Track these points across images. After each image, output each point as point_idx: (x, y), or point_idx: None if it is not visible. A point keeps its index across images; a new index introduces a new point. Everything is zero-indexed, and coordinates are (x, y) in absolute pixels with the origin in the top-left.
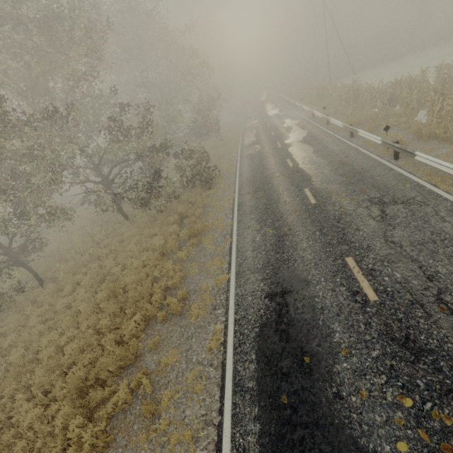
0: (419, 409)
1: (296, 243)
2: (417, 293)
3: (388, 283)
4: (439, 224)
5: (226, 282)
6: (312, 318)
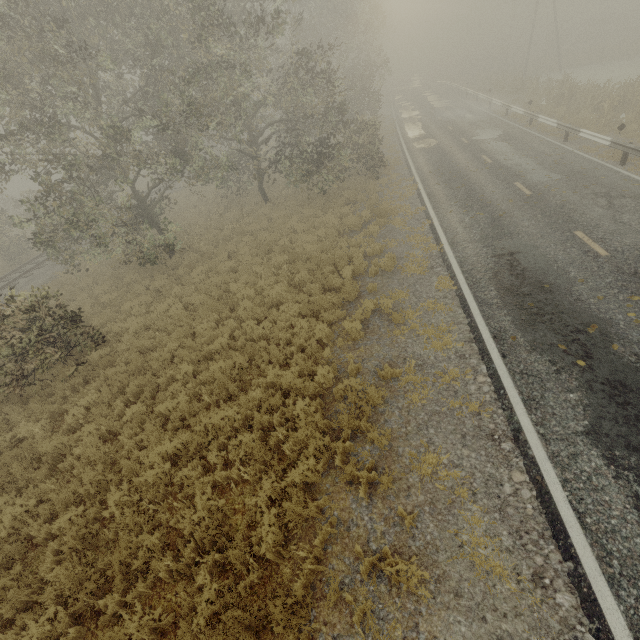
0: None
1: (517, 223)
2: None
3: (618, 246)
4: None
5: (438, 251)
6: (546, 266)
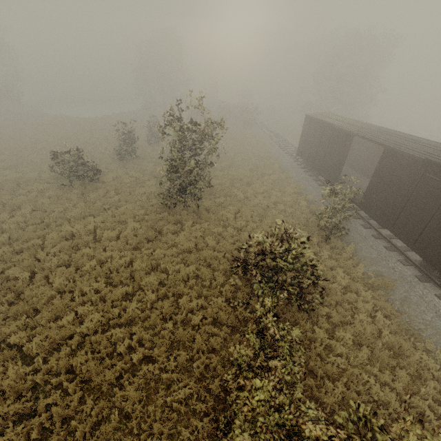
0: None
1: None
2: None
3: None
4: None
5: None
6: None
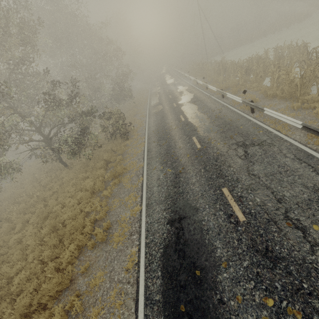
0: (278, 307)
1: (188, 179)
2: (271, 213)
3: (251, 206)
4: (282, 159)
5: (139, 212)
6: (201, 238)
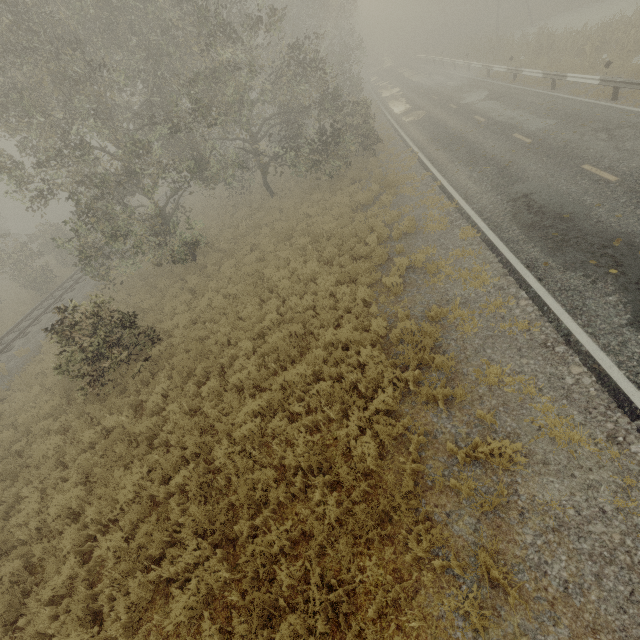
0: None
1: (524, 169)
2: None
3: (626, 170)
4: None
5: (454, 207)
6: (562, 199)
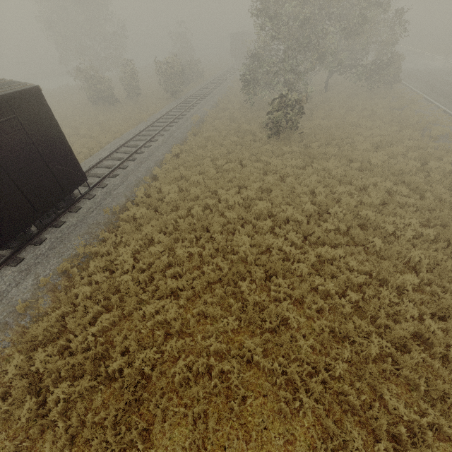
0: None
1: None
2: None
3: None
4: None
5: None
6: None
